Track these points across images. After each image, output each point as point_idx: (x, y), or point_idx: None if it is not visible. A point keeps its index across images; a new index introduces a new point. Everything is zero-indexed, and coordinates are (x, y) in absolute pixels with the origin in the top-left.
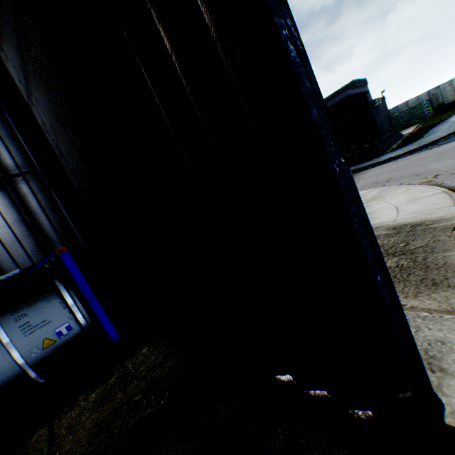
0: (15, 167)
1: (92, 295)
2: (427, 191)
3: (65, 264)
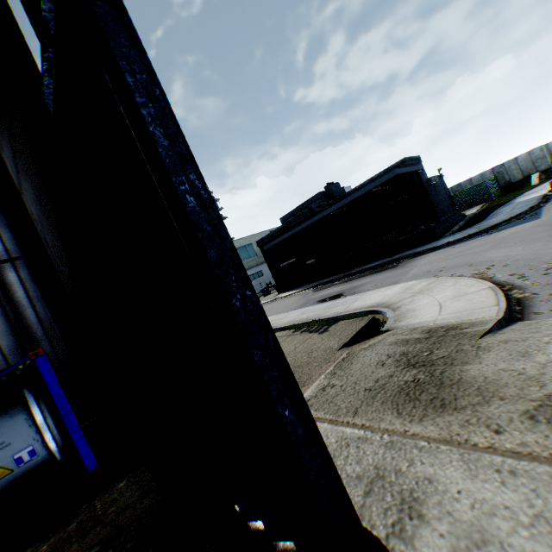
0: (4, 252)
1: (68, 409)
2: (475, 286)
3: (40, 369)
